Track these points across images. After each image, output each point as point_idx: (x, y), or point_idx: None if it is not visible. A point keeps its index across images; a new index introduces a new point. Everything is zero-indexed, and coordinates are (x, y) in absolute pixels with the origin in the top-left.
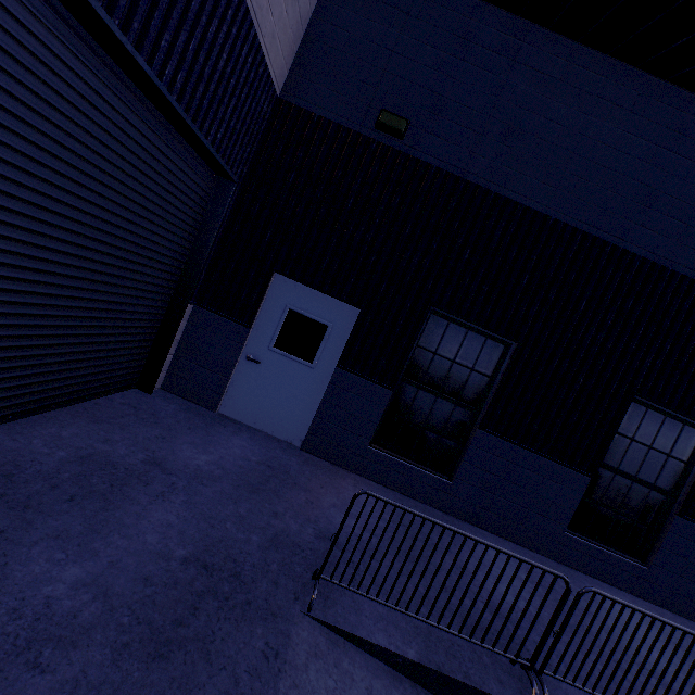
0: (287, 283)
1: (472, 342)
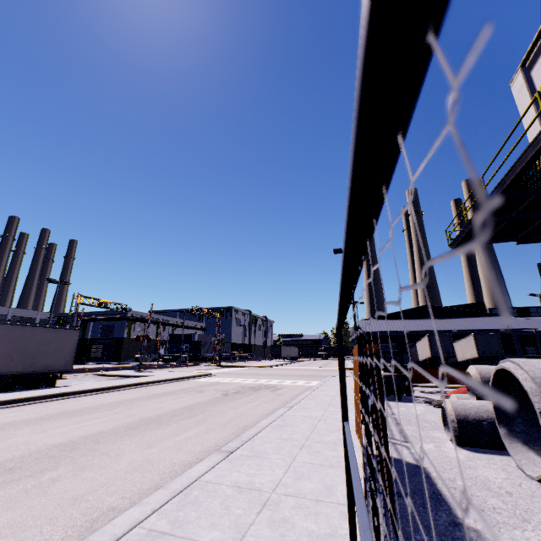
0: None
1: (530, 347)
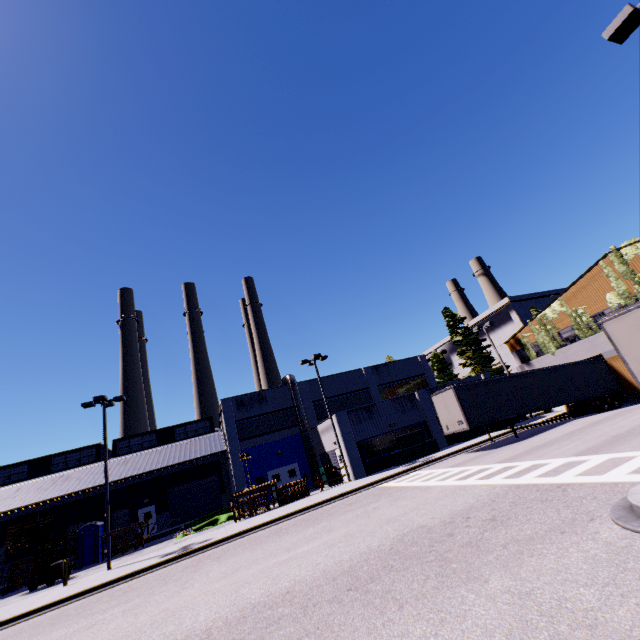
0: None
1: None
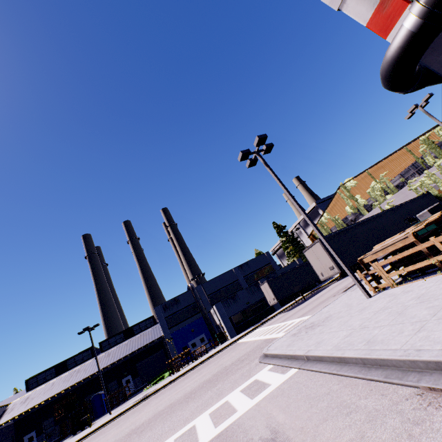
0: (26, 436)
1: (50, 419)
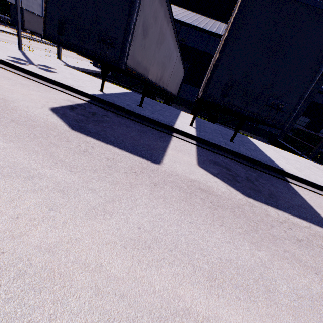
0: None
1: (305, 119)
